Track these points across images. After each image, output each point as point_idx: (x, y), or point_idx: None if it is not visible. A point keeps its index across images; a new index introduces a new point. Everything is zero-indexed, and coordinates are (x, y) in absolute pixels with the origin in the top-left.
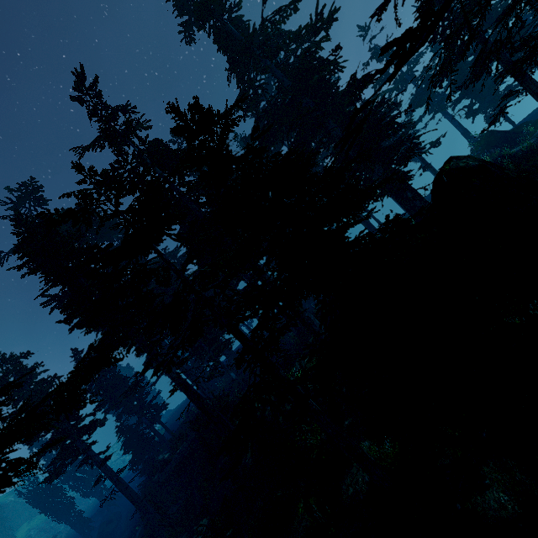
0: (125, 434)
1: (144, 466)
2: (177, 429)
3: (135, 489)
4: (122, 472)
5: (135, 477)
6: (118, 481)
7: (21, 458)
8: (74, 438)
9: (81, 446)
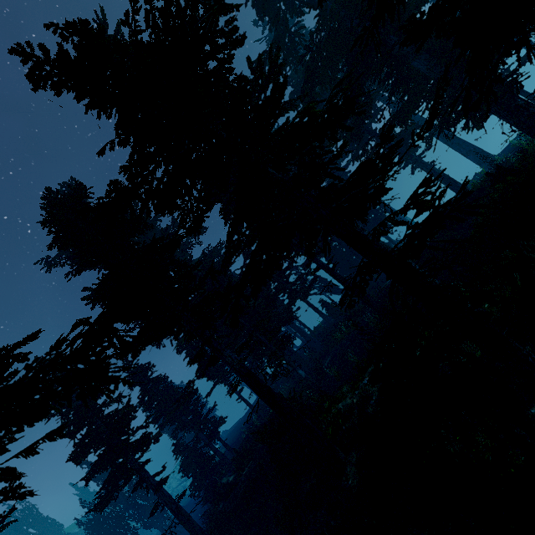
0: (182, 453)
1: (206, 491)
2: (240, 446)
3: (198, 520)
4: (183, 500)
5: (197, 506)
6: (178, 510)
7: (11, 468)
8: (125, 455)
9: (133, 466)
